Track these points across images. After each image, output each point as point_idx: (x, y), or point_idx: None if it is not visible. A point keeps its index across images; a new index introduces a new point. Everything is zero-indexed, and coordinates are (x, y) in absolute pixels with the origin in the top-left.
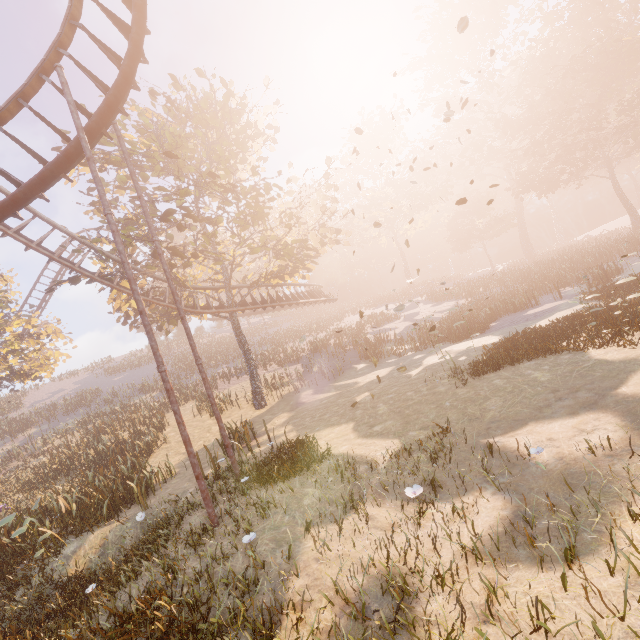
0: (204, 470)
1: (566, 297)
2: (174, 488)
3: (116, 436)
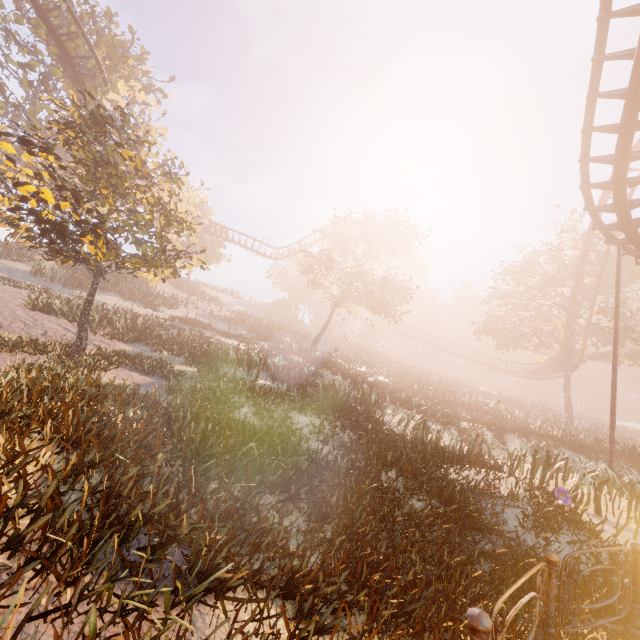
0: None
1: None
2: None
3: (469, 399)
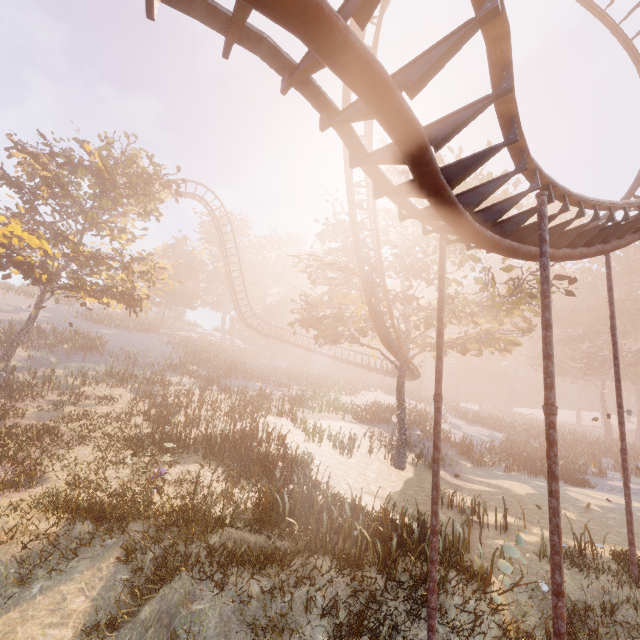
0: (482, 538)
1: (632, 482)
2: (485, 552)
3: (237, 428)
